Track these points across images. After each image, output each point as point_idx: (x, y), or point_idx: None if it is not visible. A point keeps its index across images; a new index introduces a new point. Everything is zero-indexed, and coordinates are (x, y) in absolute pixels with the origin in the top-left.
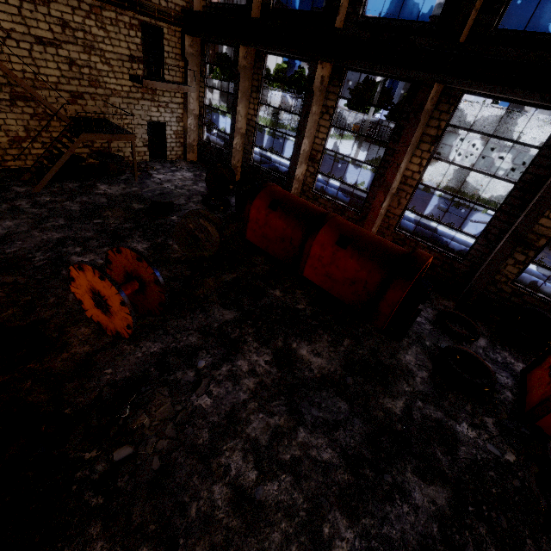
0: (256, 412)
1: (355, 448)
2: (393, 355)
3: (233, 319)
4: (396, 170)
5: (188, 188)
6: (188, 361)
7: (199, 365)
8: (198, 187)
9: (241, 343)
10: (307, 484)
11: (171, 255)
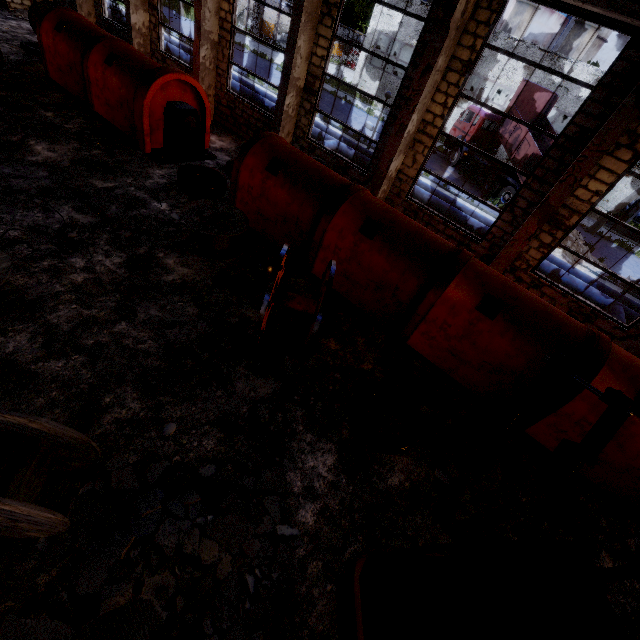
0: None
1: (25, 188)
2: (143, 167)
3: None
4: (200, 3)
5: (15, 34)
6: None
7: None
8: (32, 37)
9: None
10: None
11: None
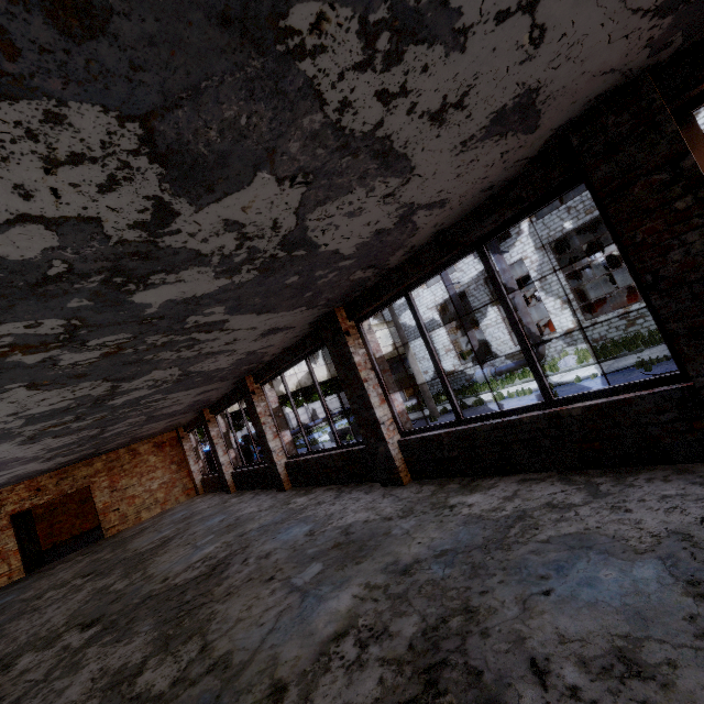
0: None
1: None
2: None
3: None
4: None
5: None
6: None
7: None
8: None
9: None
10: None
11: None
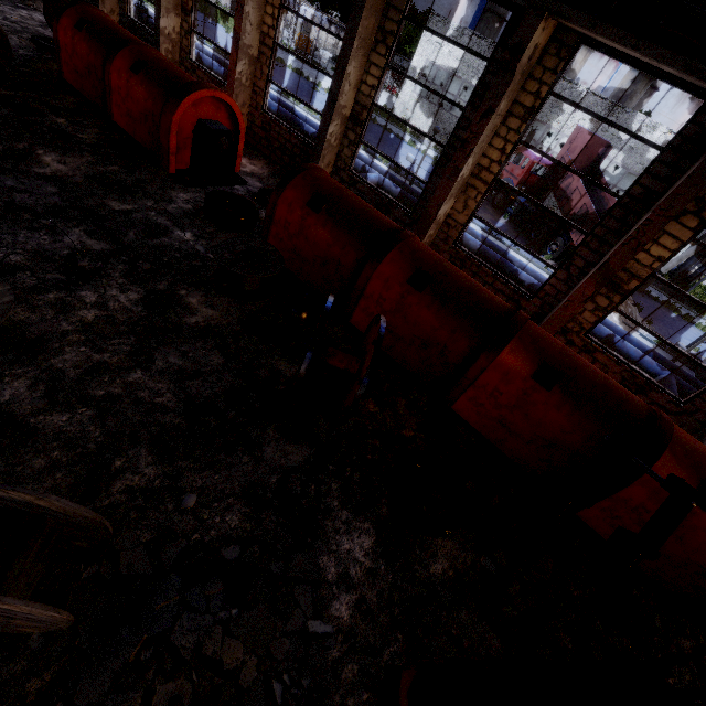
0: None
1: (30, 205)
2: (166, 189)
3: None
4: (241, 14)
5: (25, 25)
6: None
7: None
8: (44, 30)
9: None
10: None
11: None
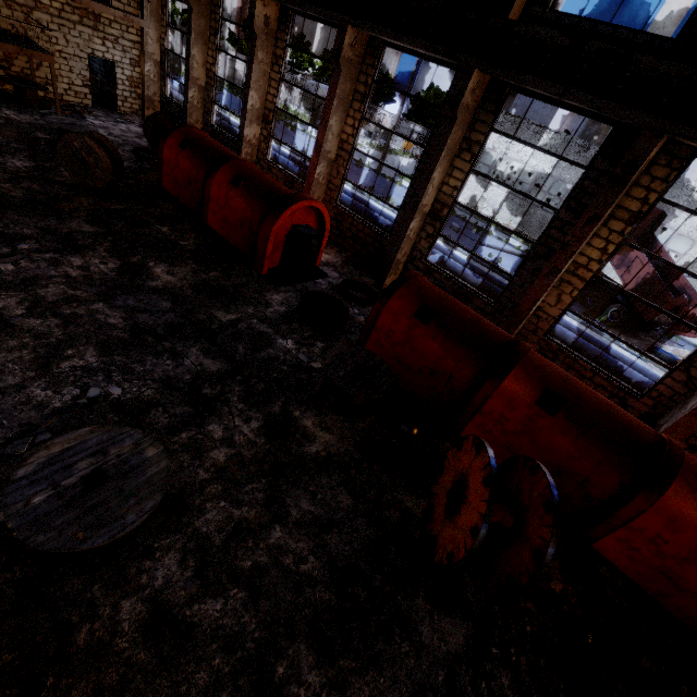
0: (58, 284)
1: (152, 325)
2: (261, 292)
3: (91, 232)
4: (325, 127)
5: (126, 138)
6: (10, 242)
7: (19, 246)
8: (140, 141)
9: (87, 249)
10: (75, 328)
11: (55, 178)
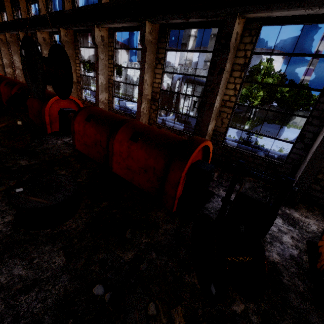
0: None
1: None
2: None
3: None
4: (13, 59)
5: None
6: None
7: None
8: None
9: None
10: None
11: None
